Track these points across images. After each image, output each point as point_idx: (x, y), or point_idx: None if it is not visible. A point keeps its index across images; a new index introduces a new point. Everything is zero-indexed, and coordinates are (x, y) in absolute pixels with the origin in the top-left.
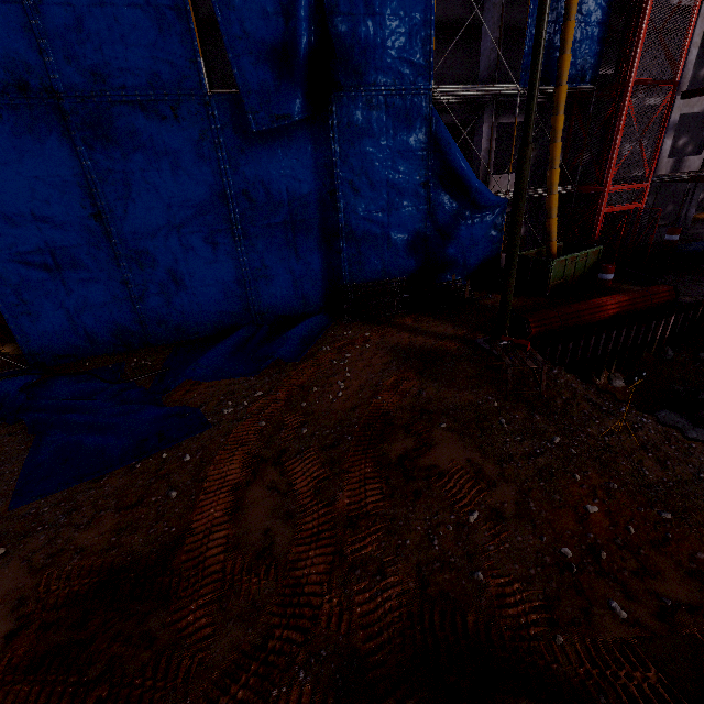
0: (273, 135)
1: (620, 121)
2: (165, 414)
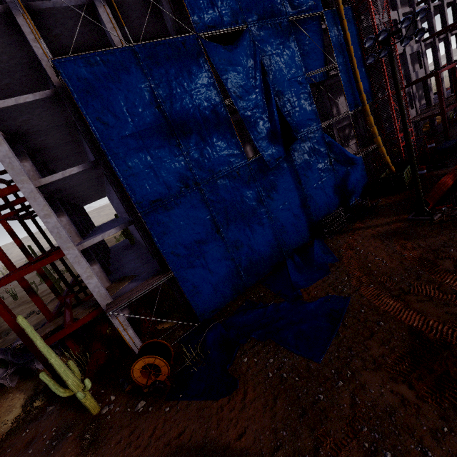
0: (273, 168)
1: (392, 109)
2: (319, 303)
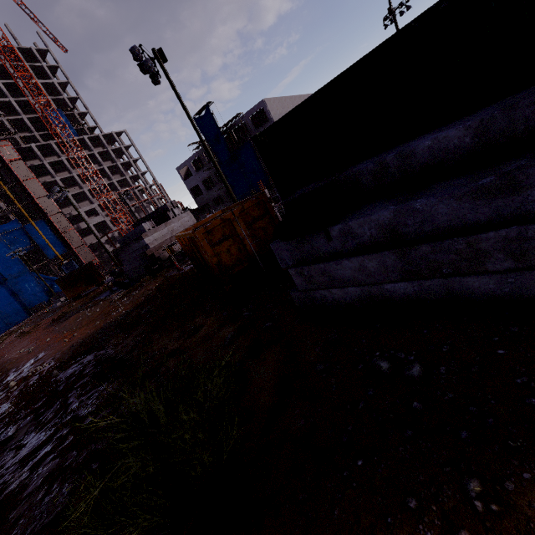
0: None
1: (78, 254)
2: None
